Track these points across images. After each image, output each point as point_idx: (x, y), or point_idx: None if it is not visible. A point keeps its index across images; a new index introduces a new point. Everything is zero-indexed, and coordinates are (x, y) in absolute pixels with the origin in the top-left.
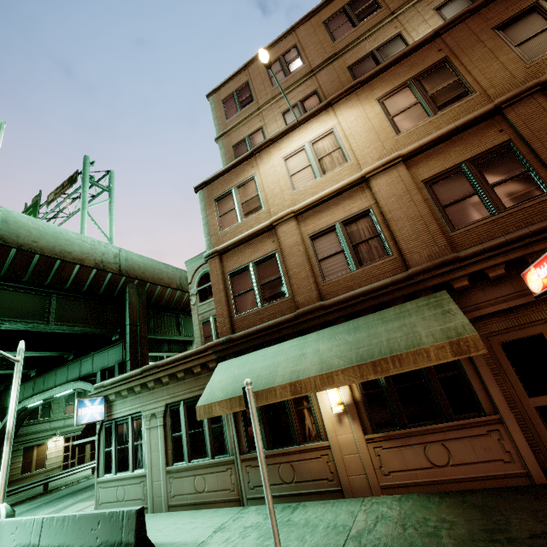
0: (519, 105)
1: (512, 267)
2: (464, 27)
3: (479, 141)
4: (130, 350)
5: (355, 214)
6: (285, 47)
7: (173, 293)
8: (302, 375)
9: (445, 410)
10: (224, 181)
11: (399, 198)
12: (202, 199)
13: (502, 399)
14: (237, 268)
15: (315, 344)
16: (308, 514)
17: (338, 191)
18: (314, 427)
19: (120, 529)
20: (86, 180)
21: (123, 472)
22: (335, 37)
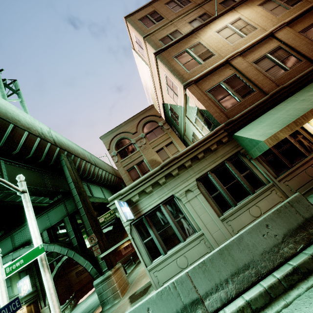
0: None
1: None
2: None
3: None
4: (80, 200)
5: (273, 49)
6: None
7: (86, 165)
8: None
9: None
10: (176, 47)
11: (293, 38)
12: (163, 58)
13: None
14: (211, 87)
15: (303, 96)
16: None
17: (260, 39)
18: (311, 144)
19: (295, 214)
20: (0, 81)
21: (174, 247)
22: None
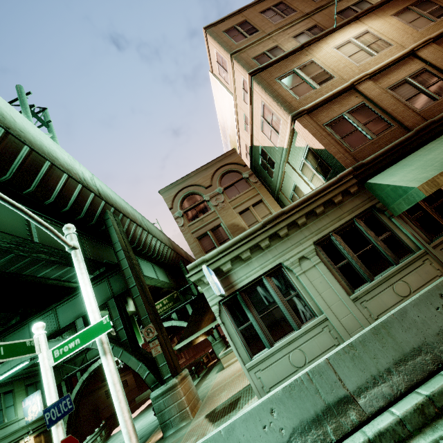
0: None
1: None
2: None
3: None
4: (132, 275)
5: (416, 72)
6: (272, 2)
7: (137, 230)
8: None
9: None
10: (280, 67)
11: None
12: (262, 80)
13: None
14: (330, 120)
15: None
16: None
17: (398, 59)
18: None
19: None
20: (27, 107)
21: (284, 336)
22: None
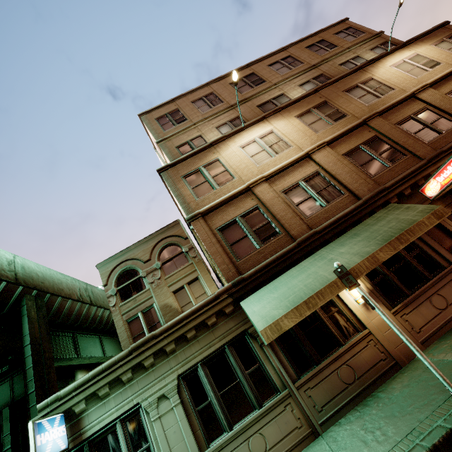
0: (372, 121)
1: (413, 188)
2: (328, 90)
3: (362, 136)
4: (34, 378)
5: (309, 175)
6: (204, 93)
7: (74, 306)
8: (351, 265)
9: (425, 274)
10: (188, 164)
11: (335, 163)
12: (168, 178)
13: (449, 255)
14: (224, 224)
15: (333, 252)
16: (397, 386)
17: (293, 162)
18: (349, 324)
19: None
20: None
21: None
22: (241, 91)
